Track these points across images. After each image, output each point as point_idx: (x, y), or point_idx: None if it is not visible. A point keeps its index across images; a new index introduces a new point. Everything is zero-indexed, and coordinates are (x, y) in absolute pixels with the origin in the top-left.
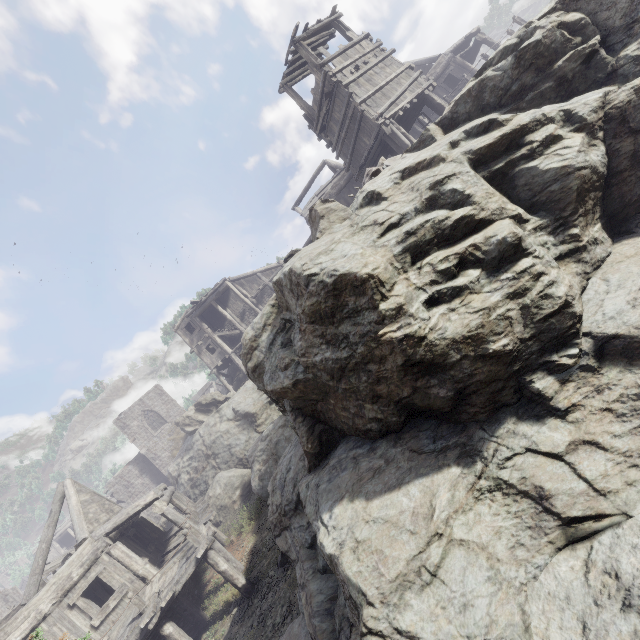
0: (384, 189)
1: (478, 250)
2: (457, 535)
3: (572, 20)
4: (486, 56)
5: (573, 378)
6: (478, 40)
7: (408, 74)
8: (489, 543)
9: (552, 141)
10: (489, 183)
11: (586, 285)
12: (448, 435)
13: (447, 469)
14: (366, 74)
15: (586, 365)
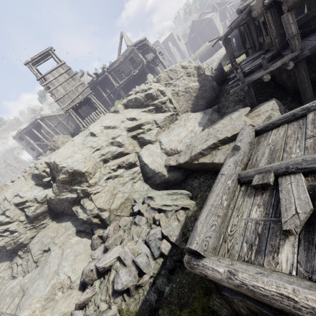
0: (0, 201)
1: (9, 229)
2: (0, 275)
3: (46, 171)
4: (140, 61)
5: (26, 252)
6: (146, 43)
7: (82, 86)
8: (5, 276)
9: (30, 206)
10: (20, 209)
11: (37, 233)
12: (13, 254)
13: (8, 261)
14: (62, 84)
15: (28, 251)
